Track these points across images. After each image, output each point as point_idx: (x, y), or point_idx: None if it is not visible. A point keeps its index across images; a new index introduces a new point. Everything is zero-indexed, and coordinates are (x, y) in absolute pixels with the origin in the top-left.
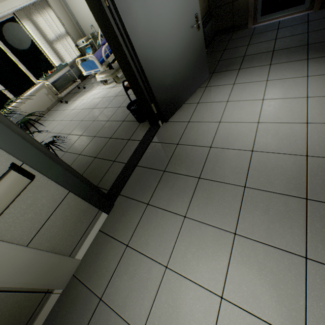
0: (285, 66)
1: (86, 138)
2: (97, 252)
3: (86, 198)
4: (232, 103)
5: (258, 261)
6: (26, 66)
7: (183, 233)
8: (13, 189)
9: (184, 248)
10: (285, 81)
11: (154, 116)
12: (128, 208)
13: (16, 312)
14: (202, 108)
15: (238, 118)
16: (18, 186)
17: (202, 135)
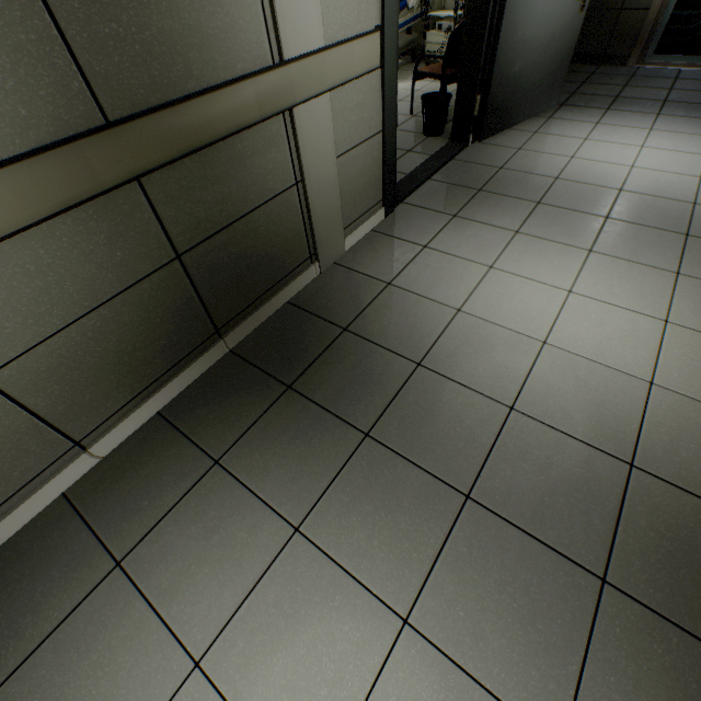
0: (681, 121)
1: None
2: (372, 248)
3: (386, 162)
4: (594, 143)
5: (618, 272)
6: None
7: (514, 244)
8: (369, 60)
9: (517, 255)
10: (678, 135)
11: (469, 120)
12: (420, 216)
13: (290, 244)
14: (543, 140)
15: (602, 158)
16: (372, 61)
17: (543, 166)
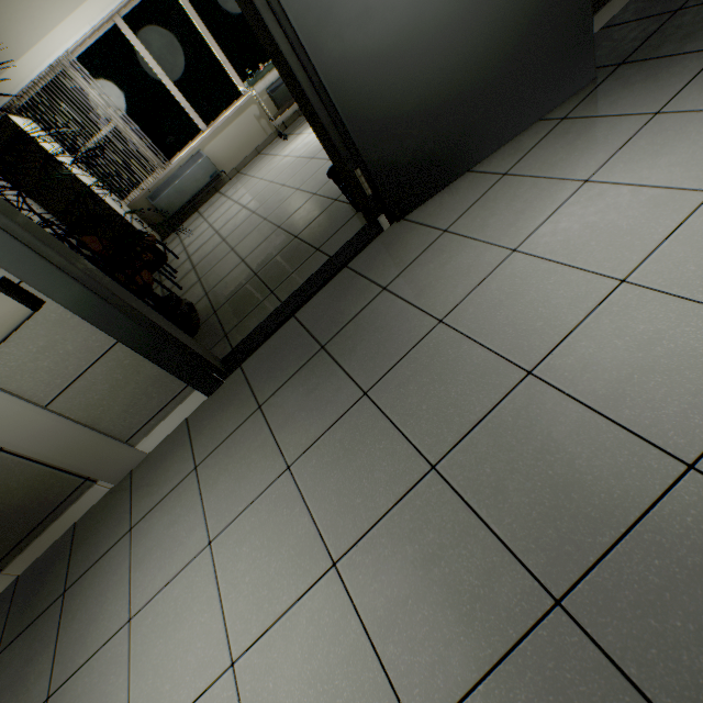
0: None
1: (267, 228)
2: (166, 453)
3: (155, 359)
4: (595, 192)
5: (327, 656)
6: (228, 56)
7: (265, 498)
8: (4, 320)
9: (249, 528)
10: None
11: (365, 201)
12: (234, 399)
13: (40, 486)
14: (502, 195)
15: (575, 248)
16: (12, 317)
17: (445, 281)
